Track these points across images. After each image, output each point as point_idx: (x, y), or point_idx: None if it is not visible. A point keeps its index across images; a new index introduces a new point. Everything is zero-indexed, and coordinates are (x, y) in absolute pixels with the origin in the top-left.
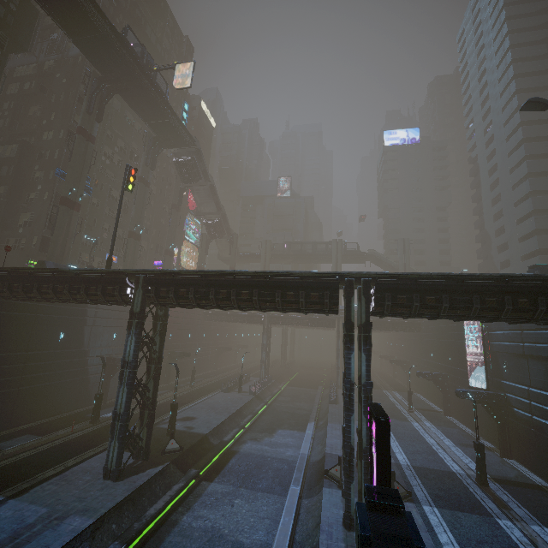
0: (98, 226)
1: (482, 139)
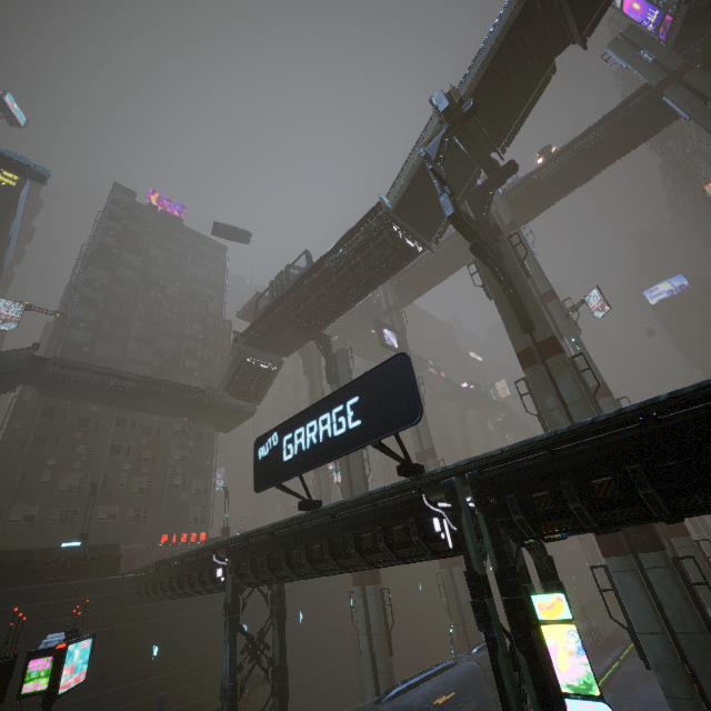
0: None
1: None
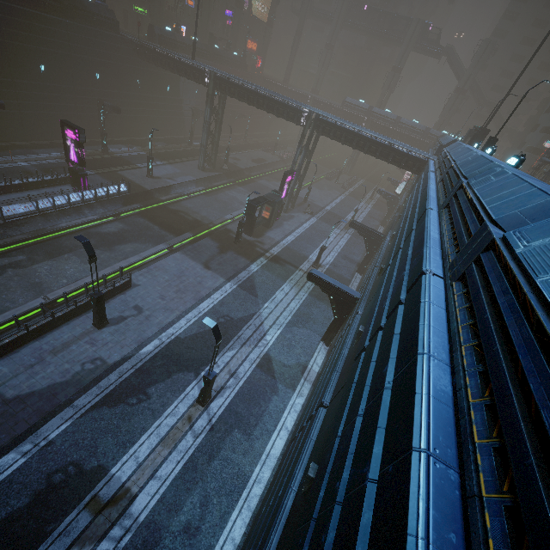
0: None
1: None
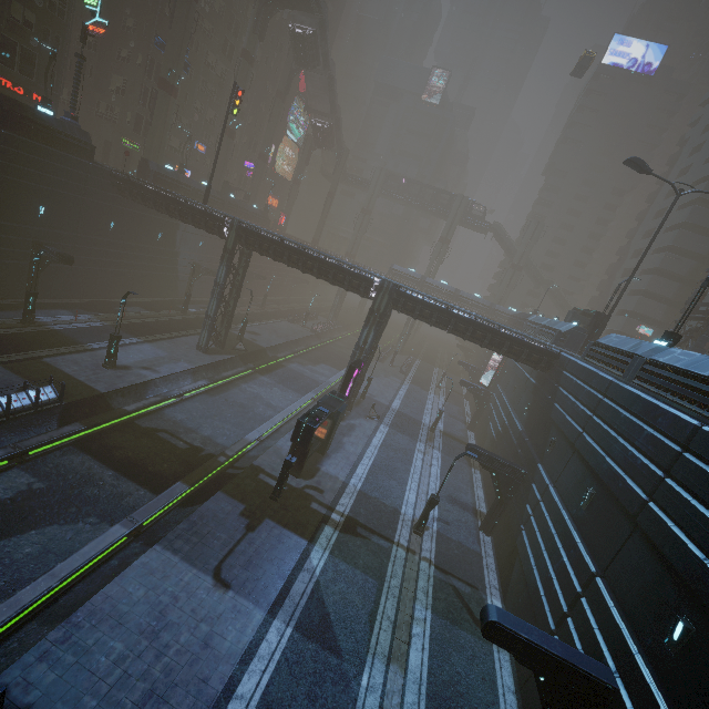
0: (190, 104)
1: (708, 116)
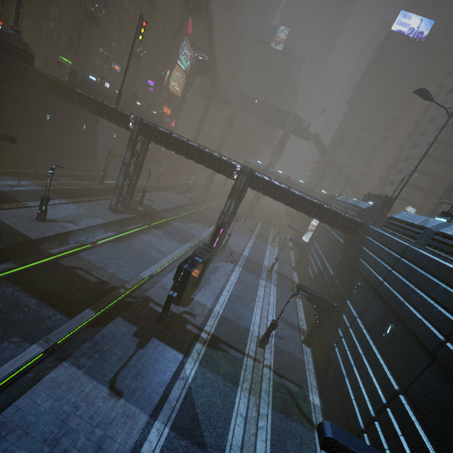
0: (109, 34)
1: None
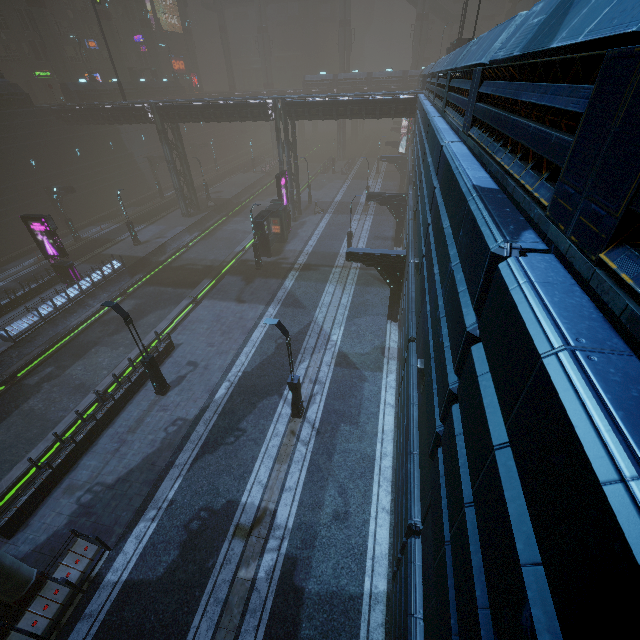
0: (57, 3)
1: None
